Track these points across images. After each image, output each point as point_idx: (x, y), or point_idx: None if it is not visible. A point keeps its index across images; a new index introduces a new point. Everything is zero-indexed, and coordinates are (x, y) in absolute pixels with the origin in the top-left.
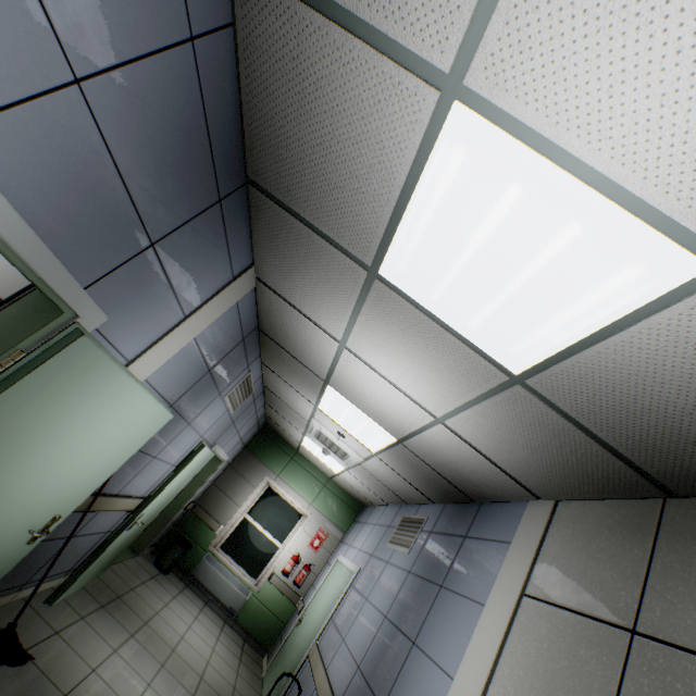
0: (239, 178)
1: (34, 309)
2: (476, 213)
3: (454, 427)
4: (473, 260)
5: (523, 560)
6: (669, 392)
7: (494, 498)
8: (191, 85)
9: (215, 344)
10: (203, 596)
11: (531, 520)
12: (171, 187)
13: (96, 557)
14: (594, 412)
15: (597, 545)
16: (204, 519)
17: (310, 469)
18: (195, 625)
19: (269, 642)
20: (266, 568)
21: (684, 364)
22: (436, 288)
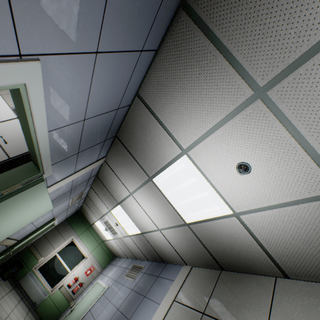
0: (114, 135)
1: (29, 168)
2: (185, 179)
3: (164, 233)
4: (181, 189)
5: (177, 287)
6: (224, 239)
7: (172, 262)
8: (112, 117)
9: (79, 180)
10: (21, 294)
11: (182, 272)
12: (93, 138)
13: None
14: (206, 240)
15: (200, 284)
16: (34, 253)
17: (95, 235)
18: (15, 310)
19: None
20: (60, 282)
21: (227, 233)
22: (169, 191)
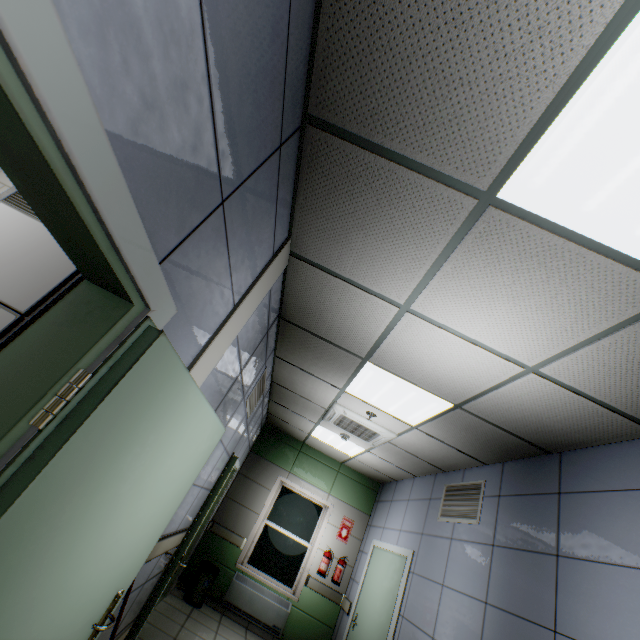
0: (297, 117)
1: (87, 307)
2: None
3: (552, 374)
4: None
5: None
6: None
7: (584, 444)
8: None
9: (249, 339)
10: (242, 621)
11: None
12: (248, 114)
13: (143, 619)
14: None
15: None
16: (225, 536)
17: (320, 458)
18: None
19: None
20: (300, 572)
21: None
22: (596, 193)
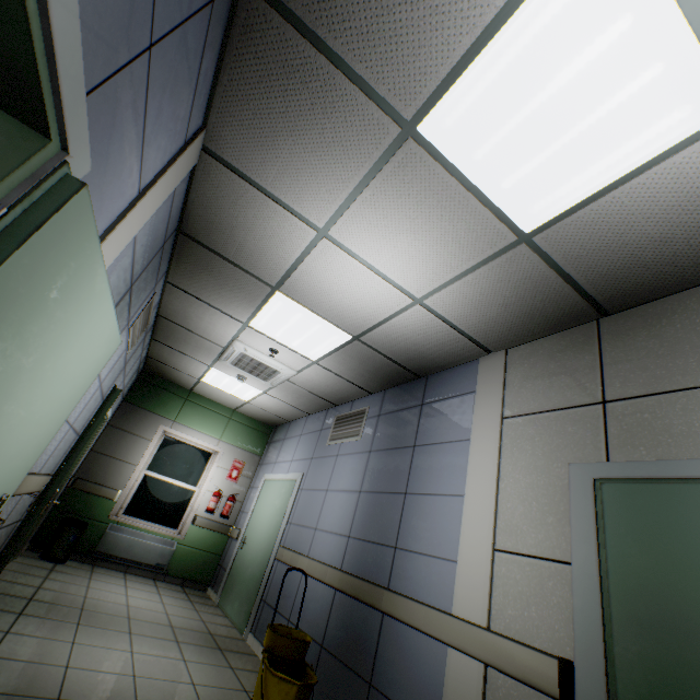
0: None
1: None
2: (572, 49)
3: (432, 305)
4: (542, 107)
5: (494, 397)
6: (649, 225)
7: (444, 367)
8: None
9: (145, 246)
10: (119, 567)
11: (488, 370)
12: None
13: (8, 557)
14: (580, 257)
15: (555, 365)
16: (94, 491)
17: (210, 406)
18: (131, 593)
19: (208, 577)
20: (186, 514)
21: (673, 198)
22: (484, 145)
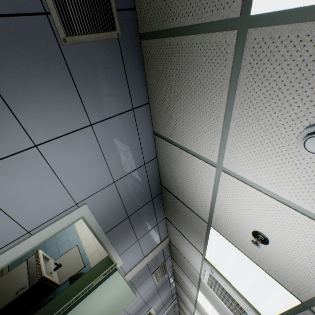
0: (175, 292)
1: None
2: None
3: None
4: None
5: None
6: None
7: None
8: (171, 293)
9: (169, 309)
10: None
11: None
12: (167, 300)
13: None
14: None
15: None
16: None
17: None
18: None
19: None
20: None
21: None
22: None
